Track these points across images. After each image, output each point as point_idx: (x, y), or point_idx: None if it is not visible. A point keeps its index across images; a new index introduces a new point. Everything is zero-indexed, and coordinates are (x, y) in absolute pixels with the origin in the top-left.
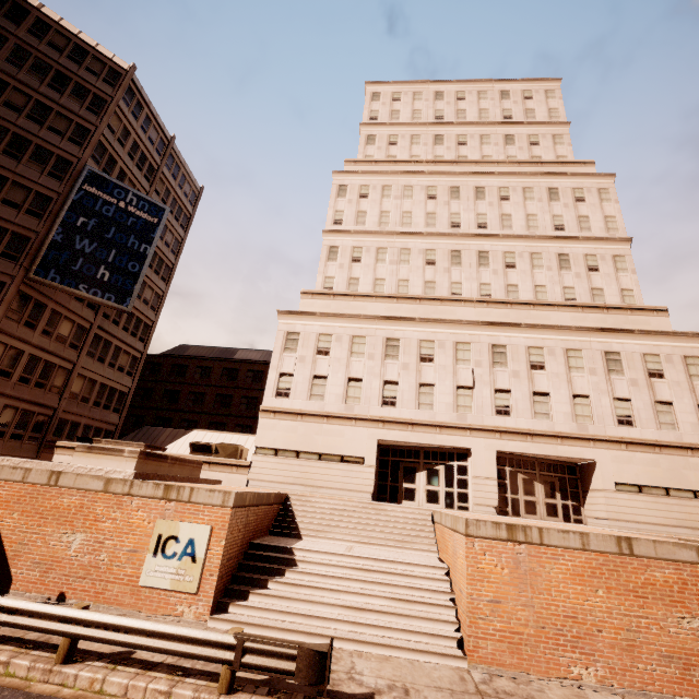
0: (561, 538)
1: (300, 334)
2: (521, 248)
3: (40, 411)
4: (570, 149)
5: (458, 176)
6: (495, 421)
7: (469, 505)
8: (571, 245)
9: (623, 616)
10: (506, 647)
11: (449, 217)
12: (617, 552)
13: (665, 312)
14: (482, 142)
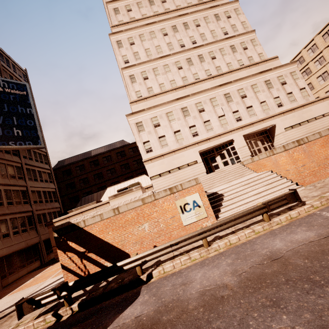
0: (313, 137)
1: (142, 122)
2: (214, 48)
3: (26, 215)
4: None
5: (172, 19)
6: (237, 124)
7: (240, 159)
8: (233, 40)
9: None
10: (312, 176)
11: (178, 43)
12: None
13: (277, 58)
14: None
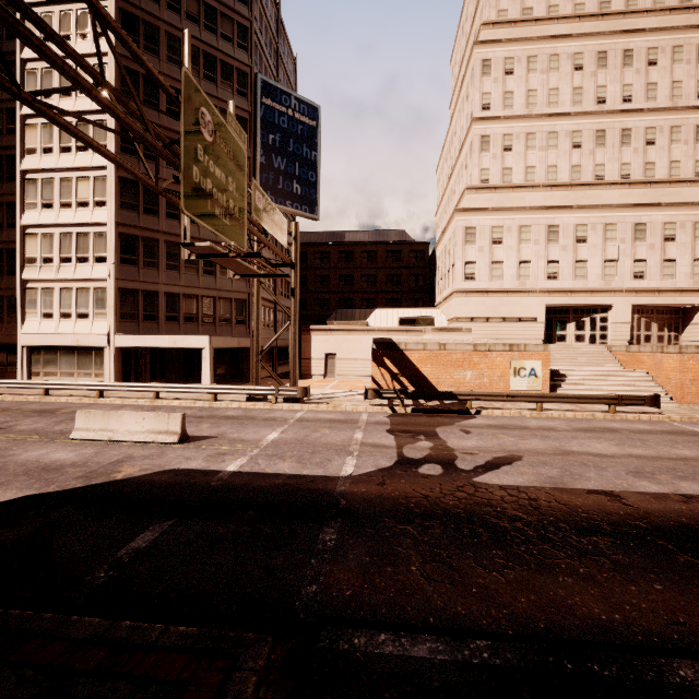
0: None
1: (476, 228)
2: (662, 122)
3: (271, 306)
4: None
5: (606, 37)
6: (632, 284)
7: (607, 341)
8: None
9: None
10: (697, 397)
11: (595, 92)
12: None
13: None
14: None
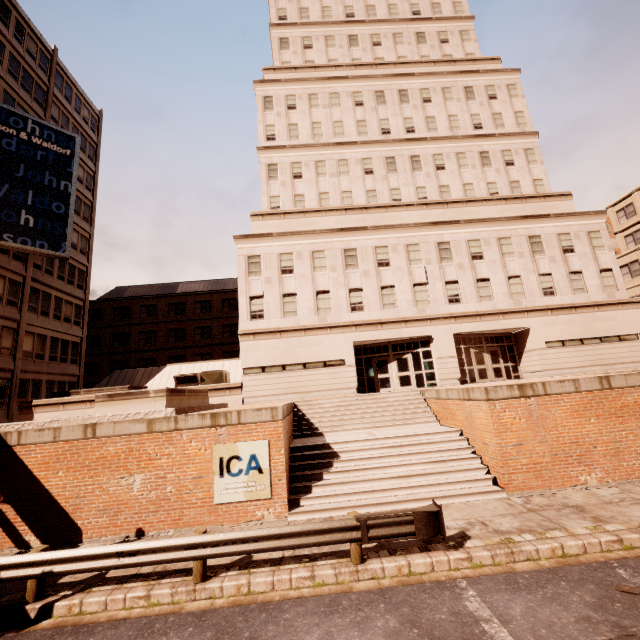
0: (560, 387)
1: (261, 257)
2: (447, 149)
3: None
4: (477, 45)
5: (380, 79)
6: (449, 309)
7: (436, 381)
8: (490, 142)
9: (609, 433)
10: (531, 475)
11: (379, 124)
12: (600, 388)
13: (570, 196)
14: (395, 42)
